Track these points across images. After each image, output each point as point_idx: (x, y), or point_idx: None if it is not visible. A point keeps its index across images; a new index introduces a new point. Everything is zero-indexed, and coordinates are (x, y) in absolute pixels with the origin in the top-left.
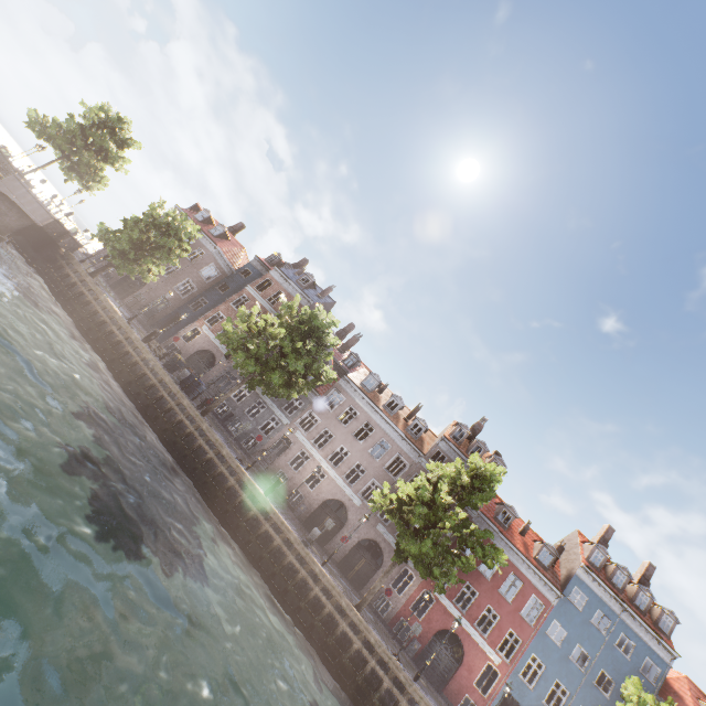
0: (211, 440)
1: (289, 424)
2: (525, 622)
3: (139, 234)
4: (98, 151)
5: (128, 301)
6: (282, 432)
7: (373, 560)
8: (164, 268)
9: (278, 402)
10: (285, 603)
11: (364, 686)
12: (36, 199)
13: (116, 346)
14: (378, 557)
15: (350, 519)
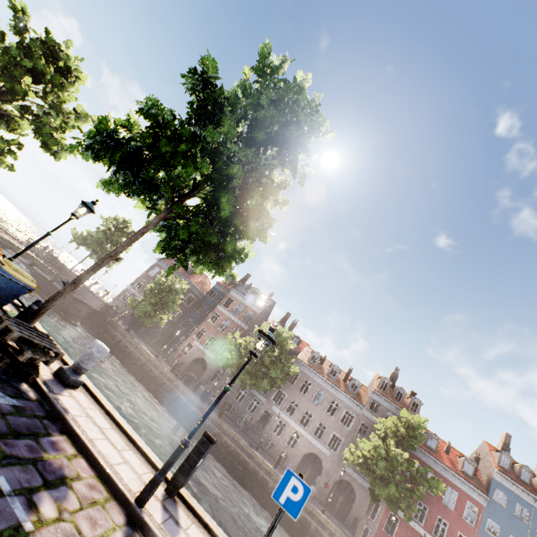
0: (231, 436)
1: (266, 401)
2: (468, 524)
3: (155, 299)
4: (115, 244)
5: (152, 342)
6: (263, 409)
7: (348, 496)
8: (171, 315)
9: None
10: None
11: None
12: (97, 297)
13: (155, 380)
14: (351, 492)
15: (324, 466)
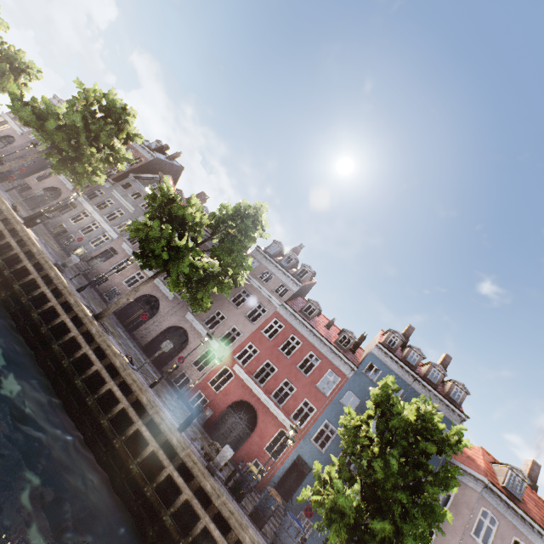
0: None
1: (118, 239)
2: (320, 393)
3: None
4: None
5: None
6: (111, 245)
7: (179, 344)
8: None
9: (112, 223)
10: (6, 301)
11: (69, 369)
12: None
13: None
14: (185, 342)
15: (161, 310)
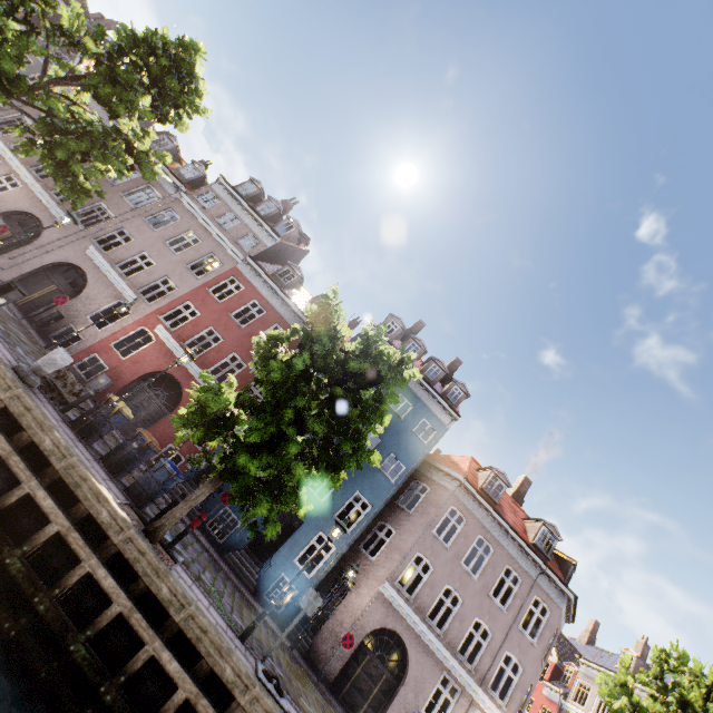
0: None
1: None
2: None
3: None
4: None
5: None
6: None
7: (70, 290)
8: None
9: None
10: None
11: None
12: None
13: None
14: (81, 288)
15: (45, 237)
